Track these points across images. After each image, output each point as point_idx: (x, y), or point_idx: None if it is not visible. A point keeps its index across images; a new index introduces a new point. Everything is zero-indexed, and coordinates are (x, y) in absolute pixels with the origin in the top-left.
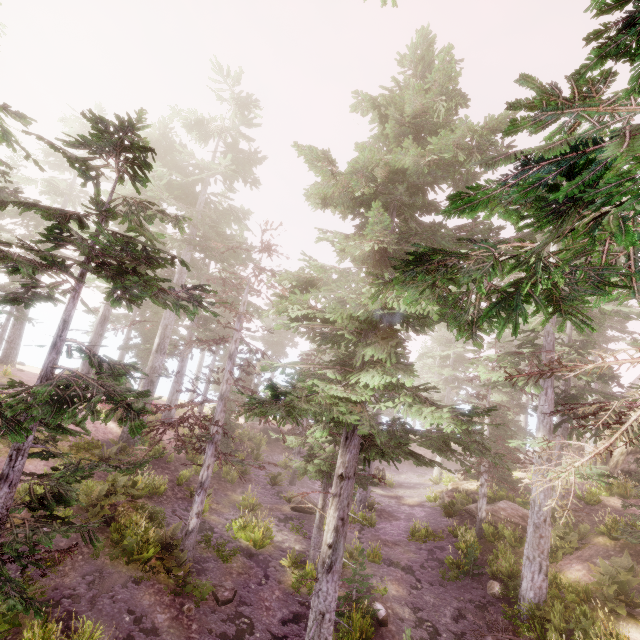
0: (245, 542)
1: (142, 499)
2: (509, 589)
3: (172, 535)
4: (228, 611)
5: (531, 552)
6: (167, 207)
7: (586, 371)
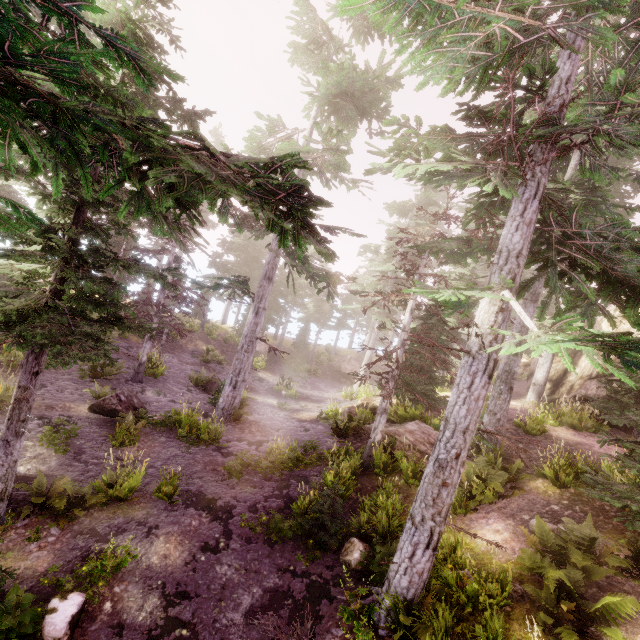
0: None
1: None
2: (375, 558)
3: None
4: None
5: (420, 510)
6: None
7: None
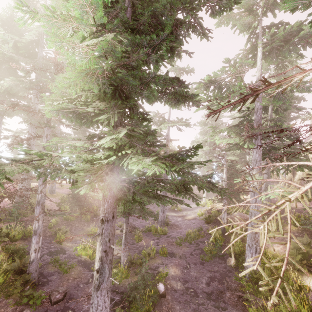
0: (85, 256)
1: (18, 241)
2: (239, 262)
3: (24, 264)
4: (58, 308)
5: (250, 242)
6: (6, 57)
7: (283, 127)
